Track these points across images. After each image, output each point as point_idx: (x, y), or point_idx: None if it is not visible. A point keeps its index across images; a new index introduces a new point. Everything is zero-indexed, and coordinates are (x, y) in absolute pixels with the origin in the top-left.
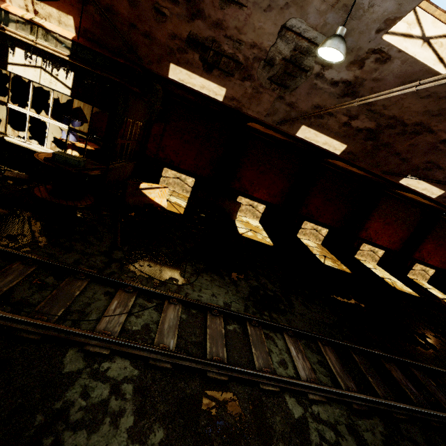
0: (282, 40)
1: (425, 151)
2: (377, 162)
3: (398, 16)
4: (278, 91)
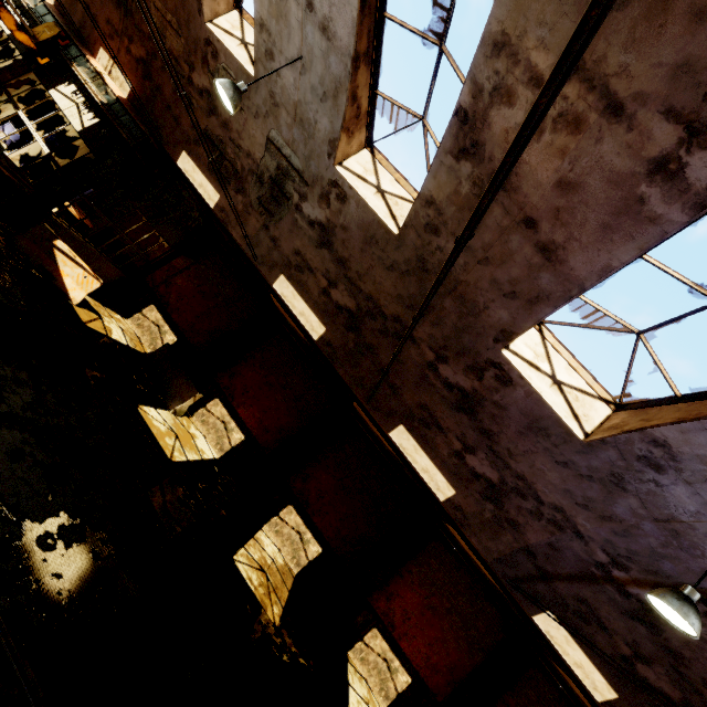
0: (269, 155)
1: (416, 381)
2: (361, 376)
3: (336, 137)
4: (265, 218)
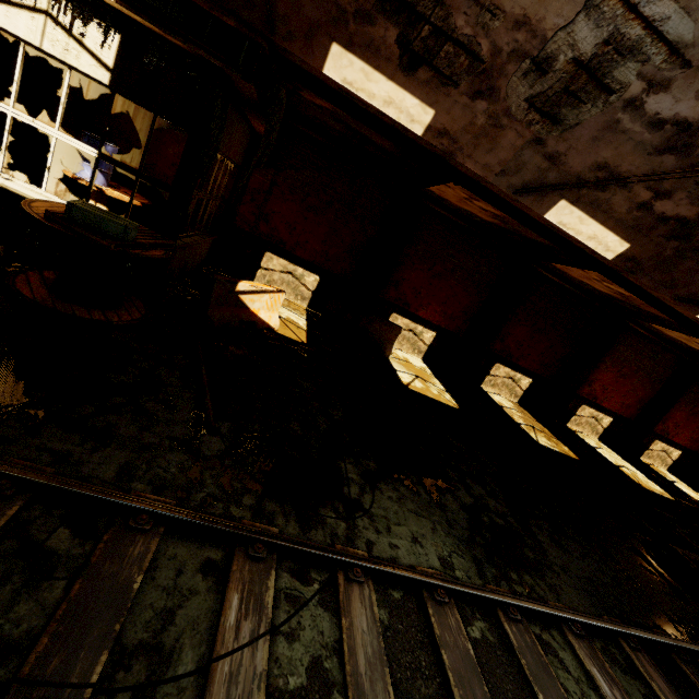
0: (589, 18)
1: None
2: (672, 278)
3: None
4: (537, 128)
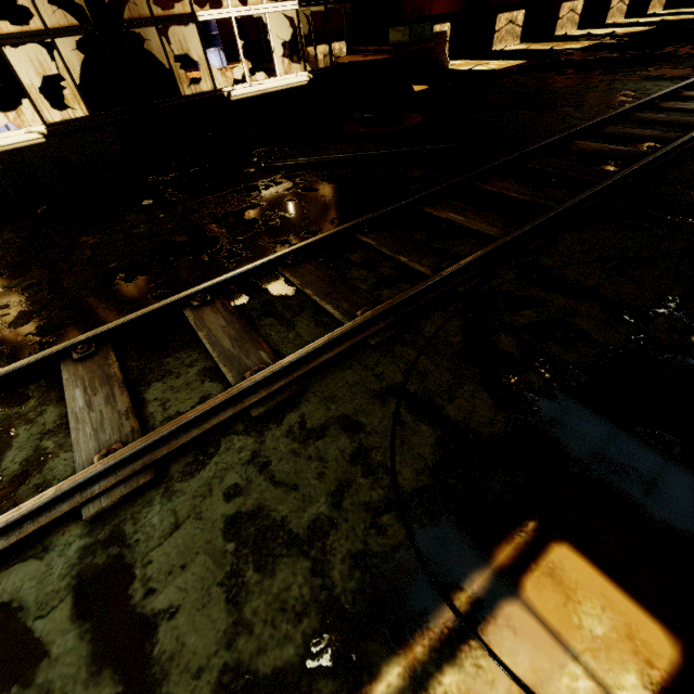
0: None
1: None
2: None
3: None
4: None
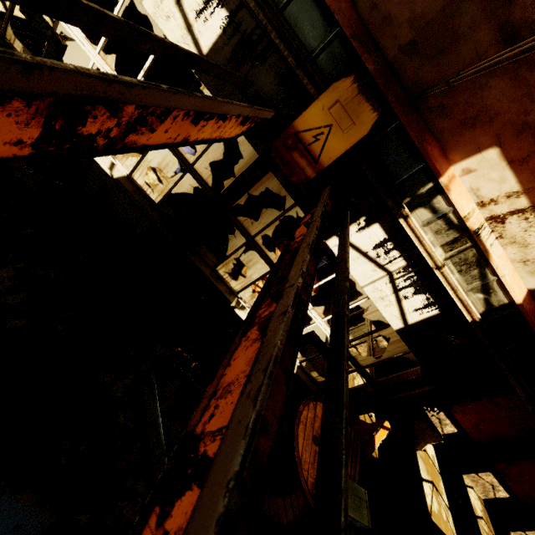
0: None
1: None
2: None
3: None
4: None
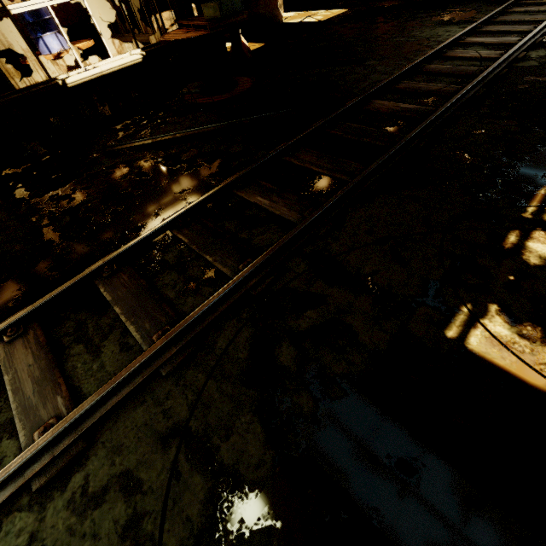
0: None
1: None
2: None
3: None
4: None
